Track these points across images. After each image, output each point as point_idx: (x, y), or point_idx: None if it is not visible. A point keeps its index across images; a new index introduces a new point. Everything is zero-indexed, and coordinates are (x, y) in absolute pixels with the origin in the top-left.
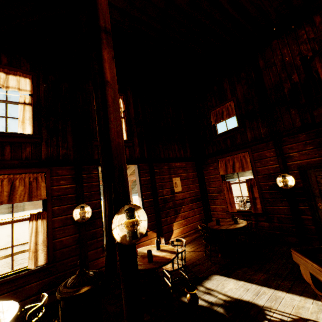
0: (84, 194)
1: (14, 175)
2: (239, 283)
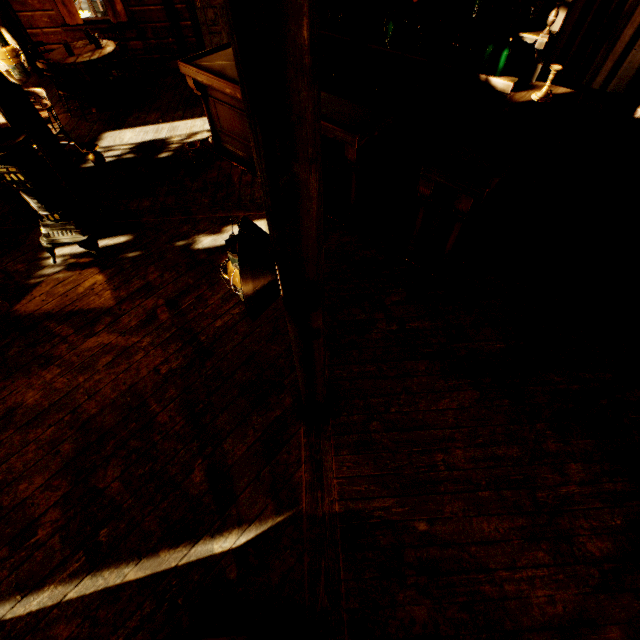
0: None
1: None
2: (137, 130)
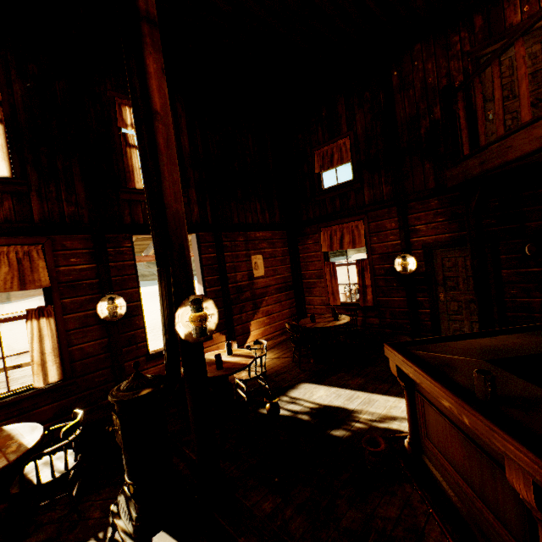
0: (112, 279)
1: None
2: (332, 389)
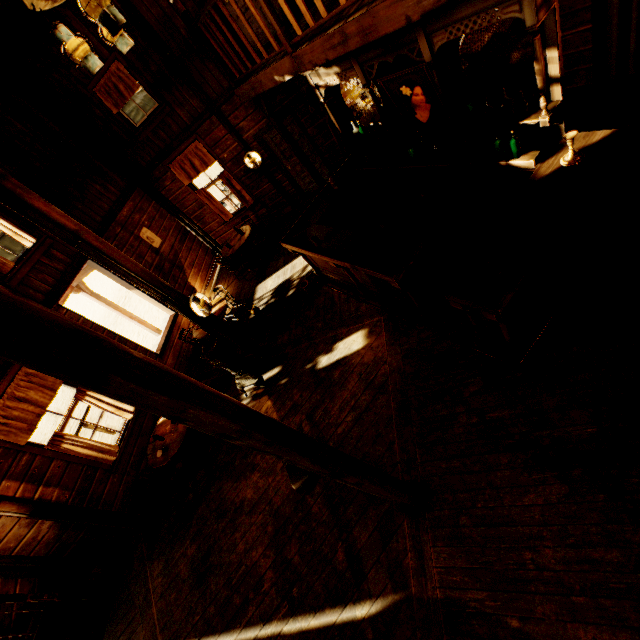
0: None
1: (7, 393)
2: (273, 277)
